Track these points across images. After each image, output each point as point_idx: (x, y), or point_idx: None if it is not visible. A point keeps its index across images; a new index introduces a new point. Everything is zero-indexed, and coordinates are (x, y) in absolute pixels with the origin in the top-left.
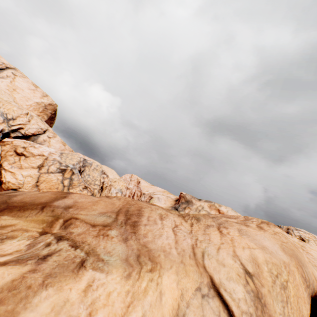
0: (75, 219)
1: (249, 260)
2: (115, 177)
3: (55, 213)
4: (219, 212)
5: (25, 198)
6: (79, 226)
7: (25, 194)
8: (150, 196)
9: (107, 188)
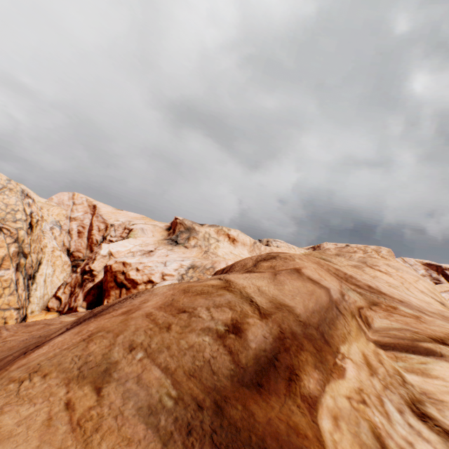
0: (362, 309)
1: (429, 292)
2: (38, 200)
3: (349, 312)
4: (229, 238)
5: (305, 304)
6: (372, 316)
7: (279, 297)
8: (127, 229)
9: (39, 224)
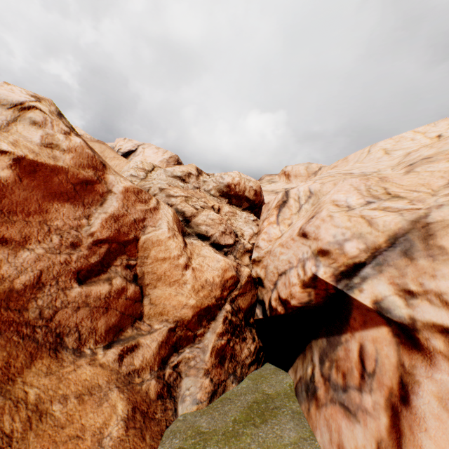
0: None
1: None
2: None
3: None
4: (285, 175)
5: None
6: None
7: None
8: None
9: None
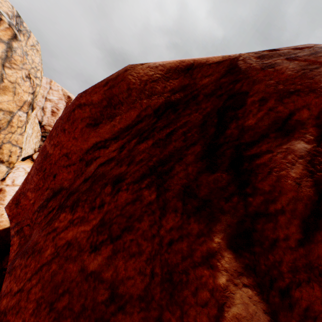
0: None
1: None
2: None
3: None
4: None
5: None
6: None
7: None
8: None
9: None
